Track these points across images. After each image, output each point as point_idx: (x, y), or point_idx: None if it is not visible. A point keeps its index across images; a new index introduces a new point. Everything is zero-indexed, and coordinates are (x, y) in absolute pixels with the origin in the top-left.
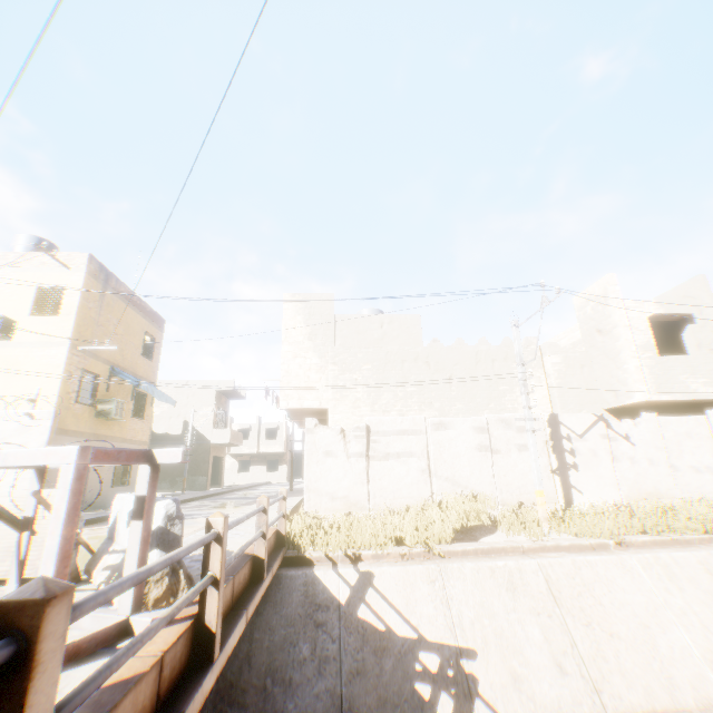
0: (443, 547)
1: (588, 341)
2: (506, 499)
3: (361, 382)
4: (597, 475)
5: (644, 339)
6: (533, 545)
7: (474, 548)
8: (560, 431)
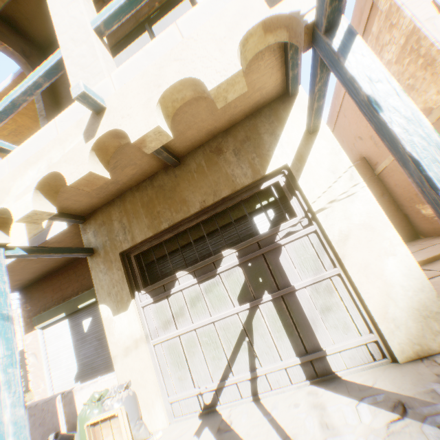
0: None
1: None
2: None
3: None
4: None
5: None
6: None
7: None
8: (27, 356)
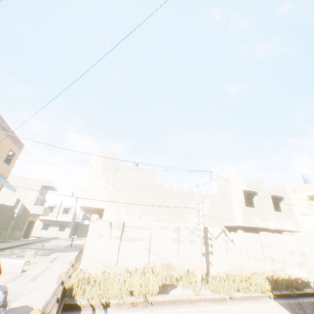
0: (154, 298)
1: (220, 195)
2: (182, 267)
3: (124, 198)
4: (220, 257)
5: (241, 198)
6: (195, 297)
7: (168, 299)
8: (208, 235)
